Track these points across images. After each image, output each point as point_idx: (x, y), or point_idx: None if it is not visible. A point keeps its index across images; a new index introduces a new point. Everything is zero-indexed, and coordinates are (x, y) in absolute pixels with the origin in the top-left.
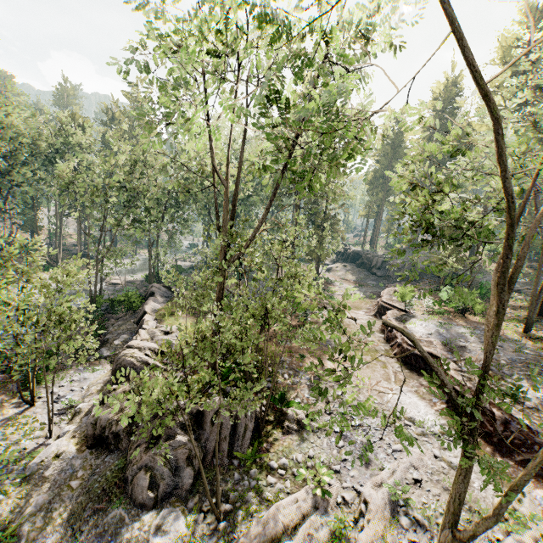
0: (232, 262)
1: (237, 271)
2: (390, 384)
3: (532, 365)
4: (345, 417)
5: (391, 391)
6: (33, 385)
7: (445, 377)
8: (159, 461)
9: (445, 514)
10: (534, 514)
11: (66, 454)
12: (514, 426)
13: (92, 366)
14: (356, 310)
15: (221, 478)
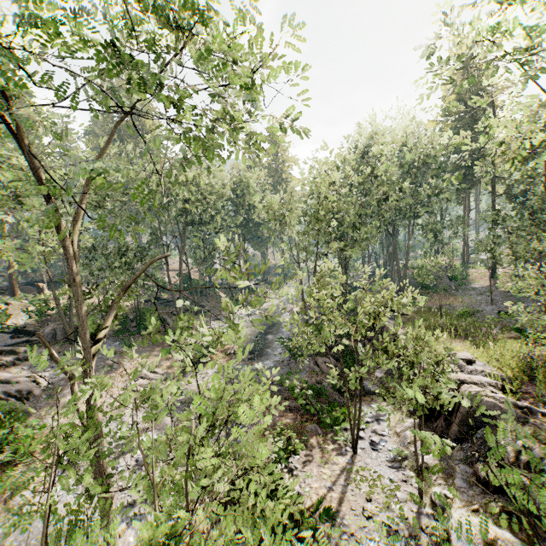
0: None
1: None
2: None
3: None
4: None
5: None
6: (357, 429)
7: None
8: None
9: None
10: None
11: (504, 542)
12: None
13: (374, 404)
14: None
15: None
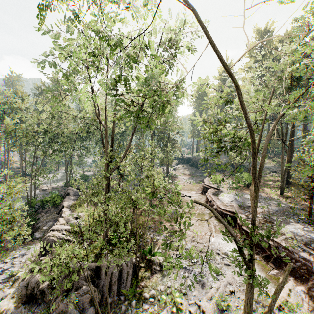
0: (112, 171)
1: (117, 176)
2: (212, 233)
3: (286, 212)
4: (188, 257)
5: (213, 237)
6: None
7: (230, 228)
8: (71, 305)
9: (243, 313)
10: (297, 302)
11: (7, 310)
12: (281, 249)
13: (28, 246)
14: (191, 191)
15: (113, 311)
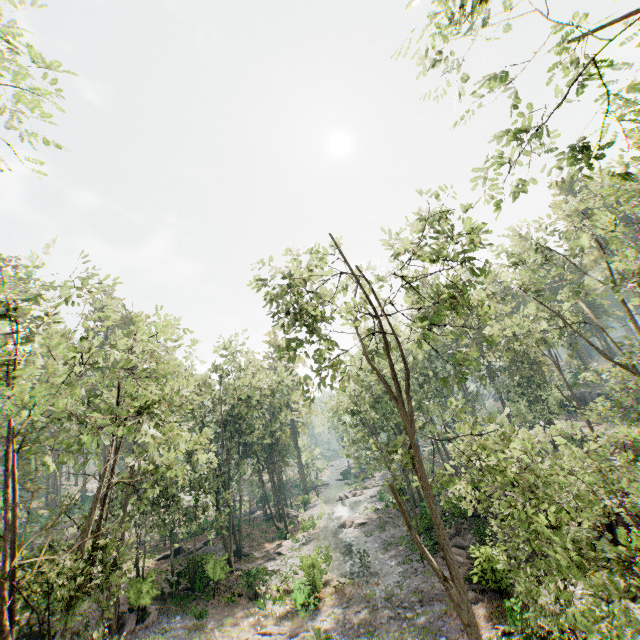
0: None
1: None
2: None
3: None
4: None
5: None
6: None
7: None
8: None
9: None
10: None
11: None
12: None
13: None
14: None
15: None
